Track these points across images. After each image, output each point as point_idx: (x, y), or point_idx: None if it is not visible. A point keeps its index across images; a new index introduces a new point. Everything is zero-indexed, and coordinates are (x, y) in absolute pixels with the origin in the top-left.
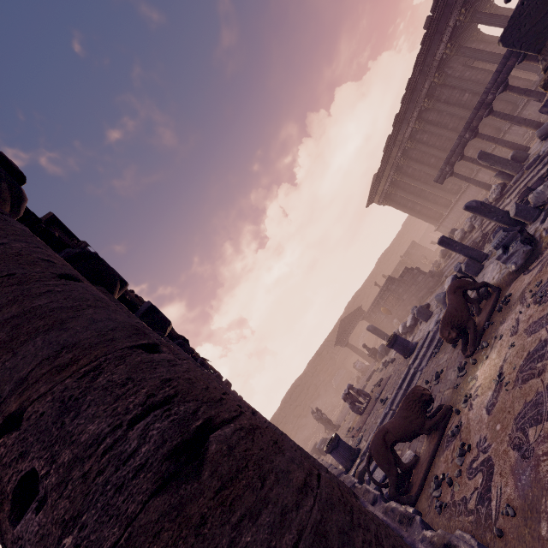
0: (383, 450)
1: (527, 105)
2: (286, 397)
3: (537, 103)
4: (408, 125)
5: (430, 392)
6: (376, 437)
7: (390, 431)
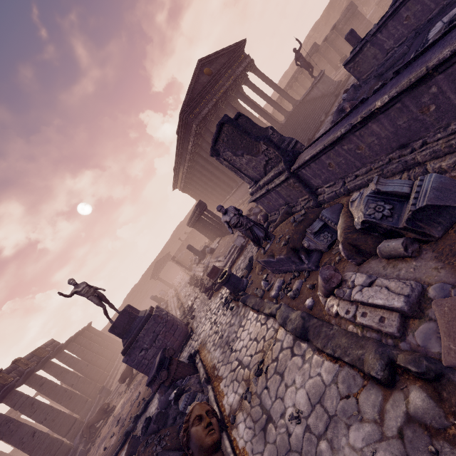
0: (86, 429)
1: (236, 191)
2: (126, 299)
3: (240, 192)
4: (184, 167)
5: (107, 406)
6: (85, 425)
7: (90, 422)
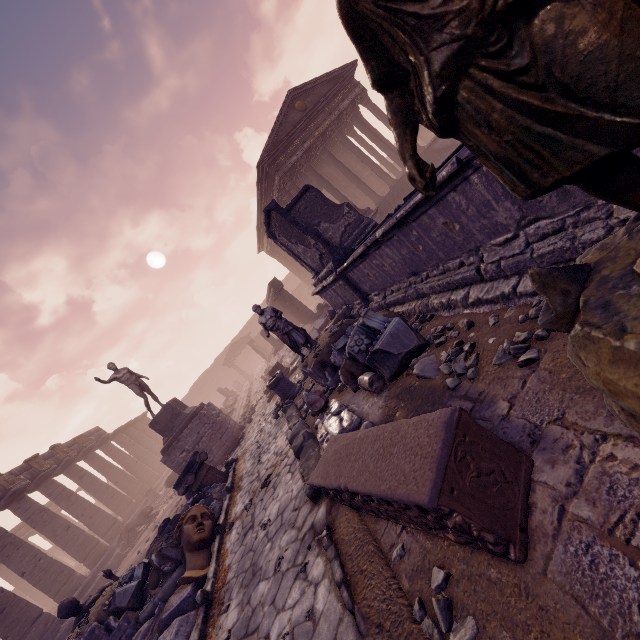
0: (125, 532)
1: None
2: (193, 387)
3: None
4: None
5: (149, 510)
6: (124, 527)
7: (130, 525)
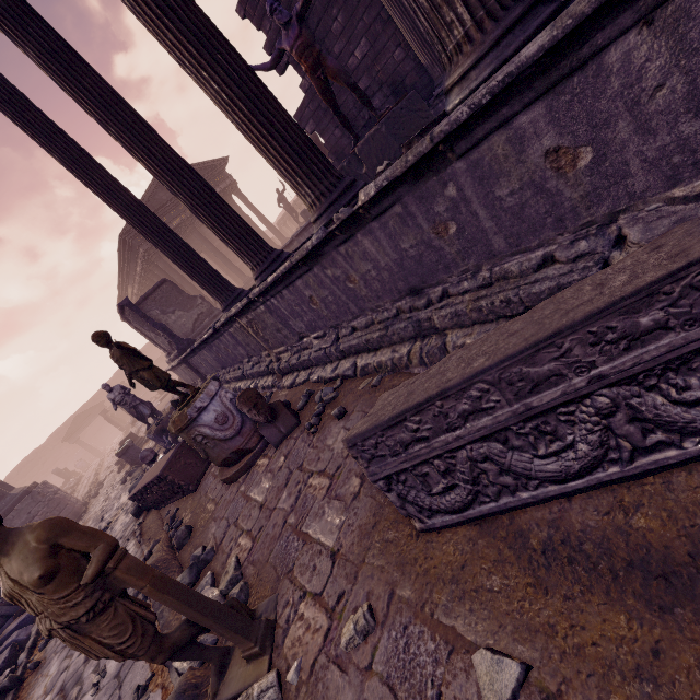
0: None
1: None
2: (12, 474)
3: None
4: (134, 287)
5: None
6: None
7: None
